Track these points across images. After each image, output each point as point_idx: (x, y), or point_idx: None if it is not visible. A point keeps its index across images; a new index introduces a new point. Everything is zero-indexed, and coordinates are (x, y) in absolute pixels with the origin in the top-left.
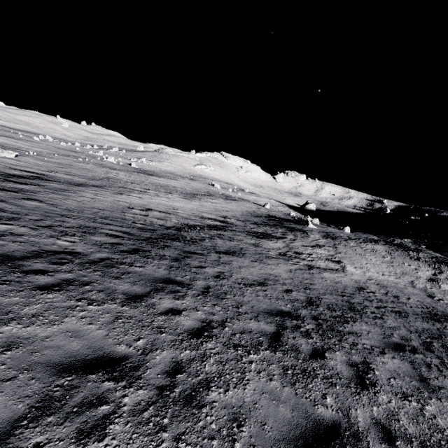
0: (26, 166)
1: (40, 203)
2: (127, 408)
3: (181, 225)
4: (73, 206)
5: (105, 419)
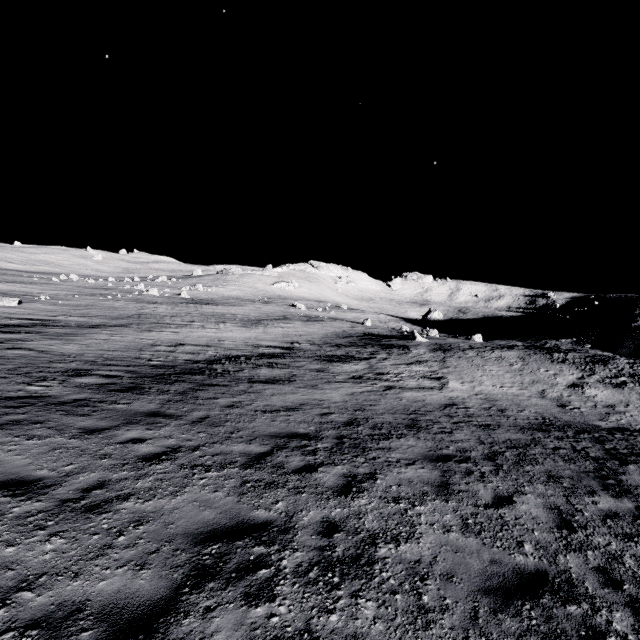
0: (30, 314)
1: (28, 351)
2: (13, 515)
3: (218, 357)
4: (72, 351)
5: None
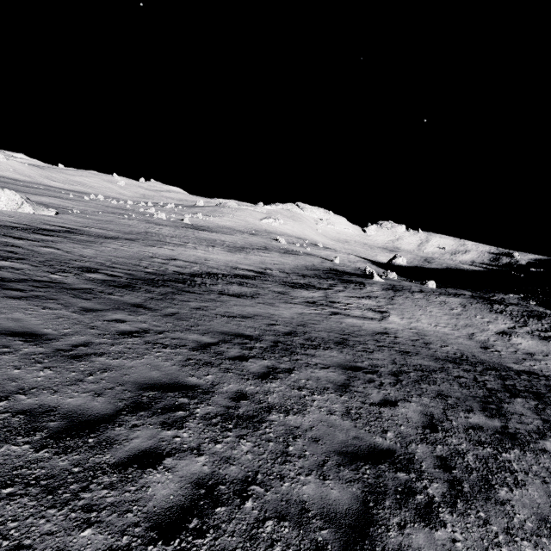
0: (63, 223)
1: (56, 250)
2: (23, 352)
3: (201, 272)
4: (89, 254)
5: (1, 353)
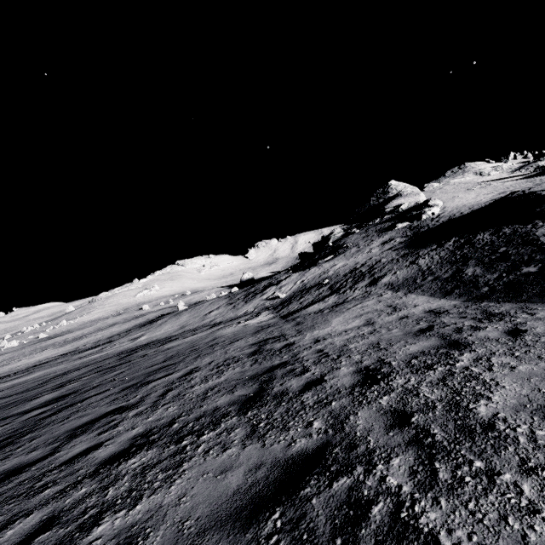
0: None
1: None
2: None
3: None
4: None
5: None
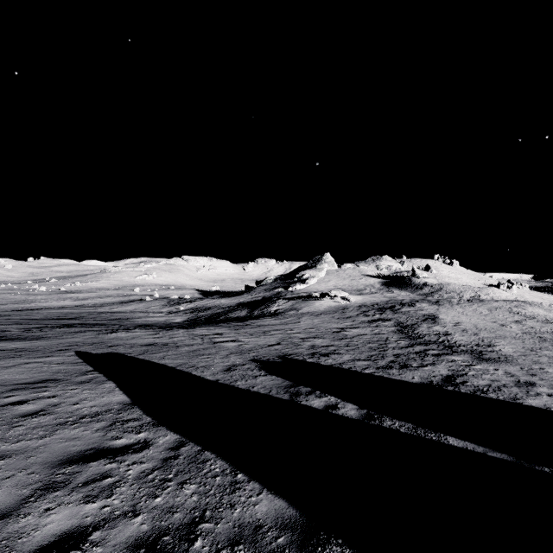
0: None
1: None
2: None
3: (44, 308)
4: None
5: None
